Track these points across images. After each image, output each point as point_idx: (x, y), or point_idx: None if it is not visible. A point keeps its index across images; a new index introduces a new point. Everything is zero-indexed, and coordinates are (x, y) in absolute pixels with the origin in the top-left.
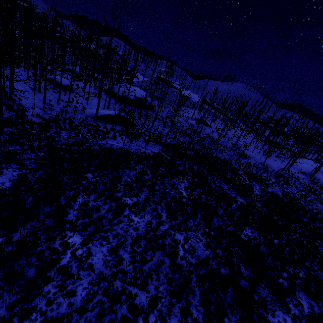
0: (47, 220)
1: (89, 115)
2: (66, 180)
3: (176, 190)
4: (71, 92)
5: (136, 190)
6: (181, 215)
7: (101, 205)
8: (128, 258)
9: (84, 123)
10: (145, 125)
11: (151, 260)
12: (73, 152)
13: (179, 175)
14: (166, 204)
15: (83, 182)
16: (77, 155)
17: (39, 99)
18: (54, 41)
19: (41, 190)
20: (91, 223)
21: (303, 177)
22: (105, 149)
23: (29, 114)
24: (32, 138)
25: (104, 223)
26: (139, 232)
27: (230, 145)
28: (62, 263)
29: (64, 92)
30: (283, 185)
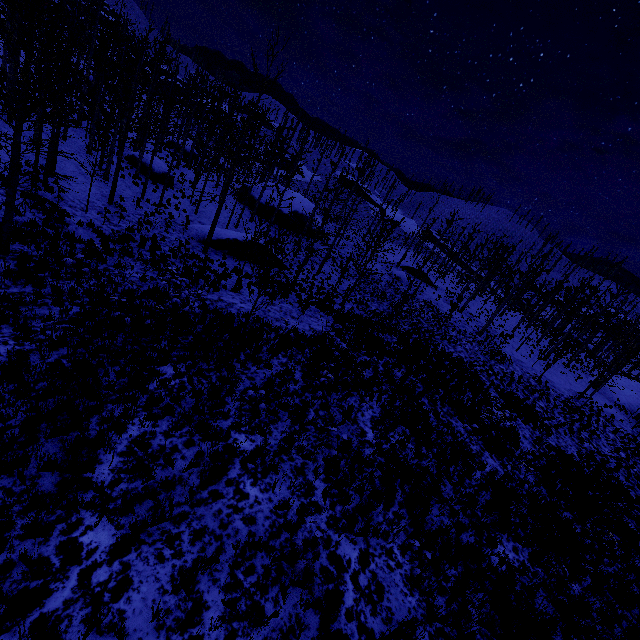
0: (45, 475)
1: (195, 237)
2: (115, 376)
3: (353, 424)
4: (169, 186)
5: (265, 416)
6: (358, 492)
7: (180, 447)
8: (219, 603)
9: (180, 251)
10: (305, 268)
11: (274, 616)
12: (144, 311)
13: (364, 390)
14: (327, 459)
15: (151, 385)
16: (150, 320)
17: (101, 193)
18: (151, 88)
19: (50, 395)
20: (145, 495)
21: (621, 417)
22: (214, 312)
23: (73, 221)
24: (64, 271)
25: (177, 496)
26: (256, 530)
27: (473, 329)
28: (49, 605)
29: (155, 185)
30: (580, 434)
